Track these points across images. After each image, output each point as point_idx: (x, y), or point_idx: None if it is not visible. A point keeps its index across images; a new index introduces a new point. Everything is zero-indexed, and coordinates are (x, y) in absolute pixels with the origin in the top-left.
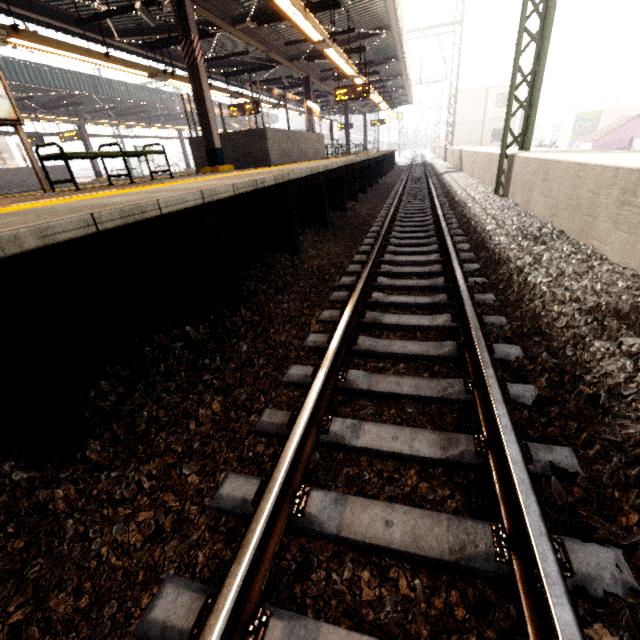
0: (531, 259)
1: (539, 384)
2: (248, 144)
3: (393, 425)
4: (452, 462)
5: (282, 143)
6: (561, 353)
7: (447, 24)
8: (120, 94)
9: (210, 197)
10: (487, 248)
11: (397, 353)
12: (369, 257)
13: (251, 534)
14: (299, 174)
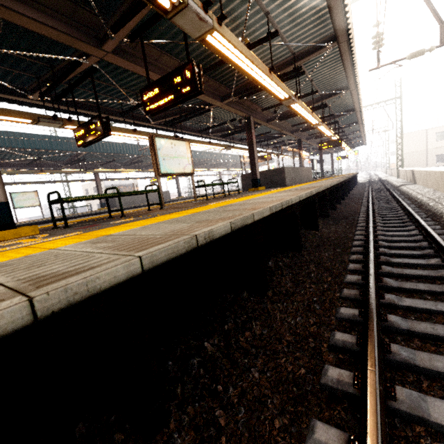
0: None
1: None
2: (273, 176)
3: (421, 299)
4: None
5: (291, 174)
6: None
7: (389, 100)
8: (198, 157)
9: (300, 198)
10: None
11: (409, 274)
12: (369, 231)
13: (371, 316)
14: (322, 189)
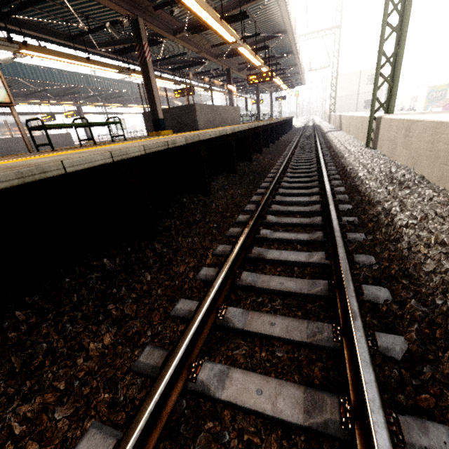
0: (397, 202)
1: (409, 336)
2: (183, 115)
3: (260, 374)
4: (315, 431)
5: (207, 114)
6: (430, 300)
7: (329, 28)
8: (104, 85)
9: (120, 156)
10: (359, 191)
11: (274, 289)
12: (262, 199)
13: None
14: (209, 136)
